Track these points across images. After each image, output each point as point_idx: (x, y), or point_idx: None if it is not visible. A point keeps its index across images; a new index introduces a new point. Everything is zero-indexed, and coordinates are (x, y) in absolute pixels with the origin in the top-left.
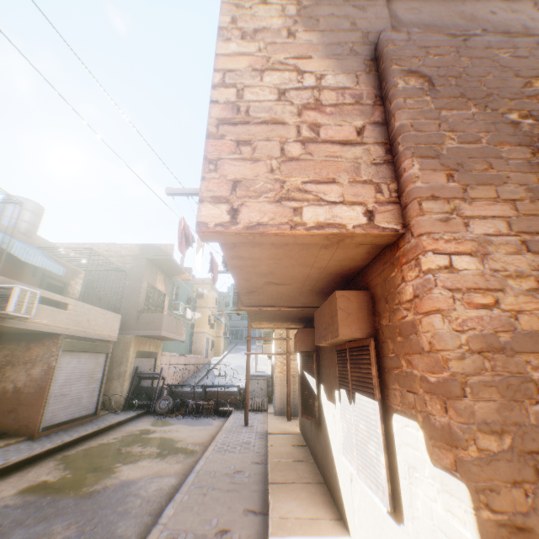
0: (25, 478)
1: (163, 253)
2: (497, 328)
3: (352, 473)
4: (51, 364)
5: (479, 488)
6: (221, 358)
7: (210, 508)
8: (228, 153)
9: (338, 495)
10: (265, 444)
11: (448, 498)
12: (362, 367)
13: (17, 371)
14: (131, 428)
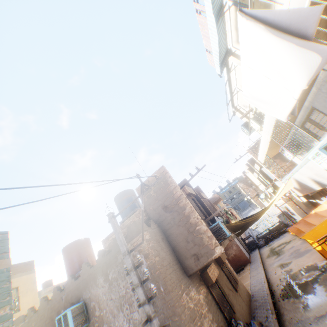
0: (269, 260)
1: (215, 198)
2: None
3: None
4: (235, 244)
5: None
6: None
7: None
8: None
9: None
10: None
11: None
12: (323, 193)
13: (229, 251)
14: (264, 250)
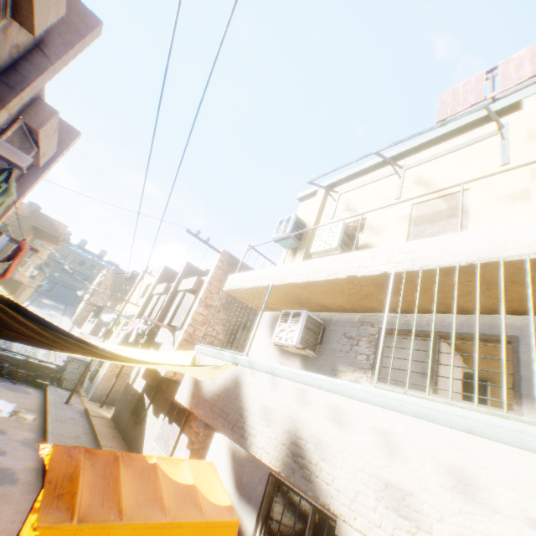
0: None
1: (55, 229)
2: None
3: (154, 447)
4: None
5: (192, 452)
6: None
7: None
8: None
9: None
10: (88, 422)
11: (186, 454)
12: (181, 416)
13: None
14: None
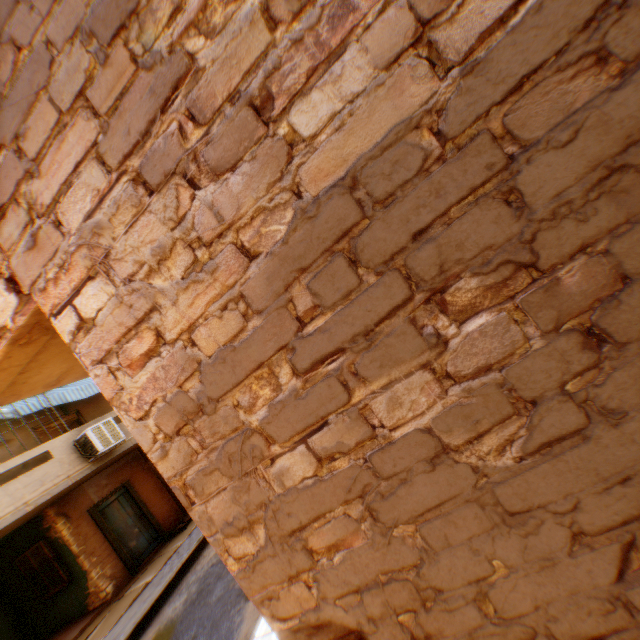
0: None
1: None
2: (179, 378)
3: None
4: None
5: (259, 602)
6: None
7: None
8: None
9: None
10: None
11: None
12: None
13: None
14: None
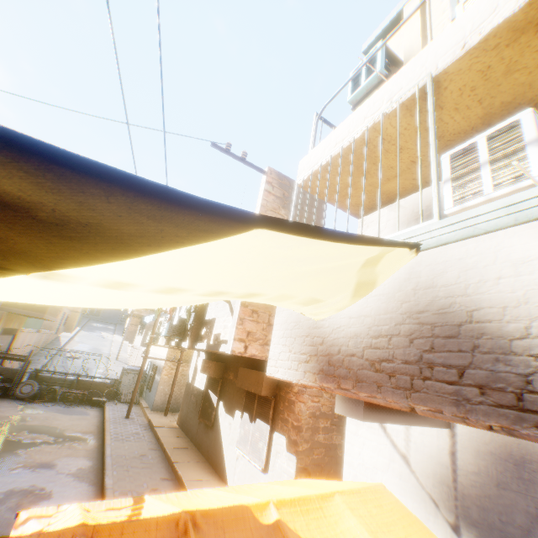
0: None
1: None
2: (317, 409)
3: (239, 455)
4: None
5: (299, 458)
6: (73, 335)
7: (138, 478)
8: (248, 316)
9: (222, 467)
10: (152, 435)
11: (289, 461)
12: (265, 408)
13: None
14: None
